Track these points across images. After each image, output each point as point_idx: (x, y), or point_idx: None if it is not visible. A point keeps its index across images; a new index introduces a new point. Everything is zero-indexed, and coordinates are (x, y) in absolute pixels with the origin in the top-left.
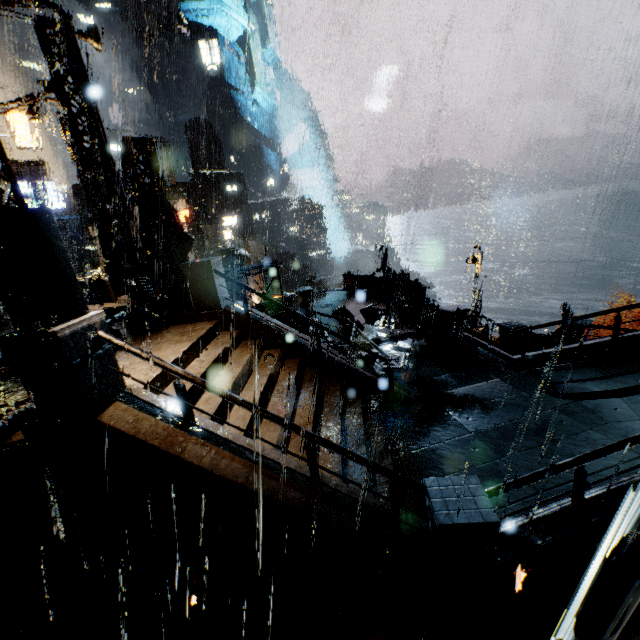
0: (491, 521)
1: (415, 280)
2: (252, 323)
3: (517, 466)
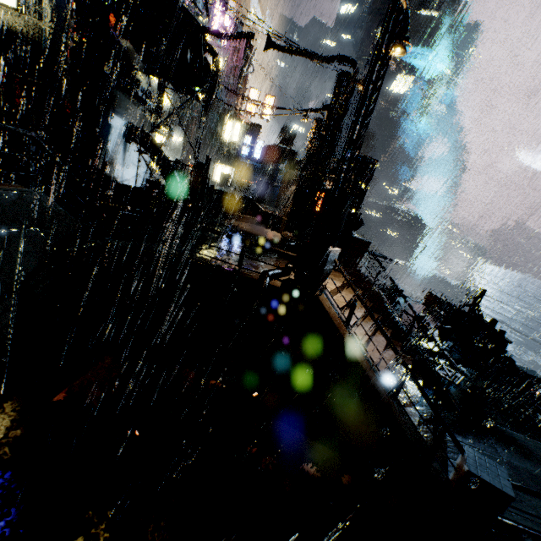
0: (508, 493)
1: (500, 330)
2: (374, 291)
3: (536, 501)
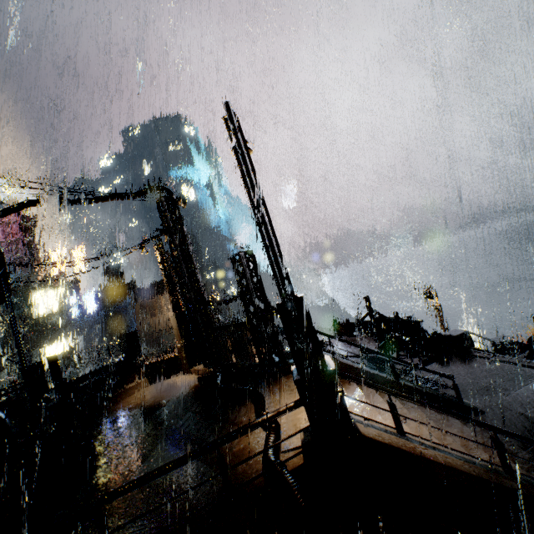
0: None
1: (407, 317)
2: (341, 364)
3: None
